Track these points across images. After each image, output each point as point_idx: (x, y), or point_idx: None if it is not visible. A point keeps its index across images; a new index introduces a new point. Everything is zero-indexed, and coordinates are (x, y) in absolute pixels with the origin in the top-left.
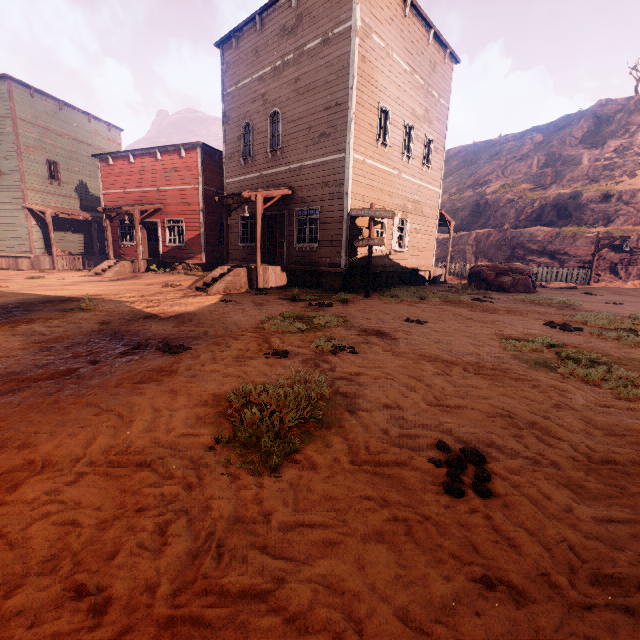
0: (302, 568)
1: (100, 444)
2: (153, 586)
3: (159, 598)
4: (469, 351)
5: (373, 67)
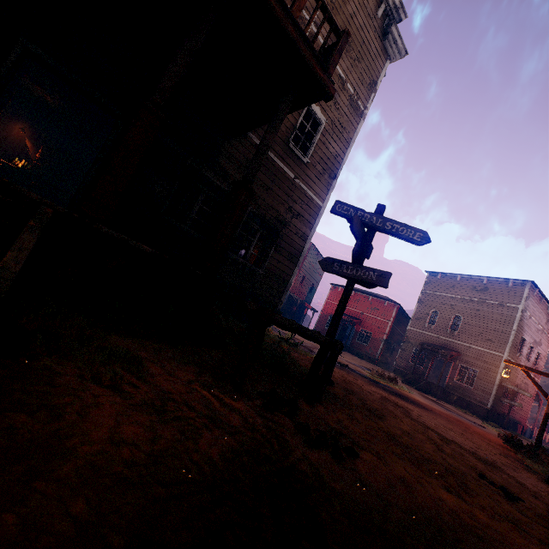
0: None
1: None
2: None
3: None
4: None
5: (523, 322)
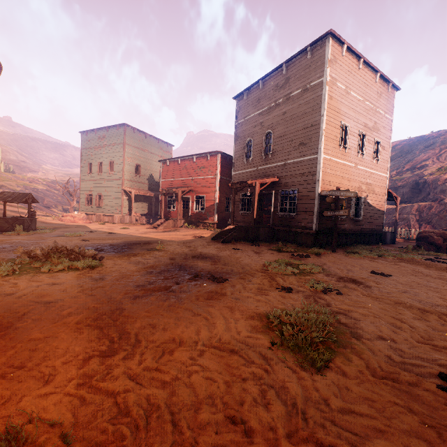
0: (366, 442)
1: (205, 334)
2: (273, 427)
3: (281, 435)
4: (438, 303)
5: (337, 101)
